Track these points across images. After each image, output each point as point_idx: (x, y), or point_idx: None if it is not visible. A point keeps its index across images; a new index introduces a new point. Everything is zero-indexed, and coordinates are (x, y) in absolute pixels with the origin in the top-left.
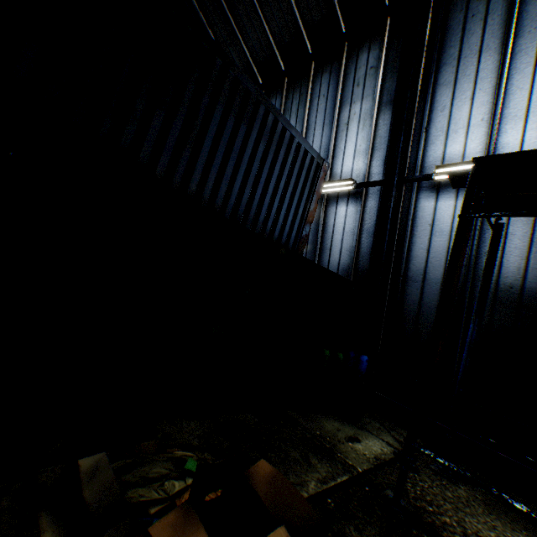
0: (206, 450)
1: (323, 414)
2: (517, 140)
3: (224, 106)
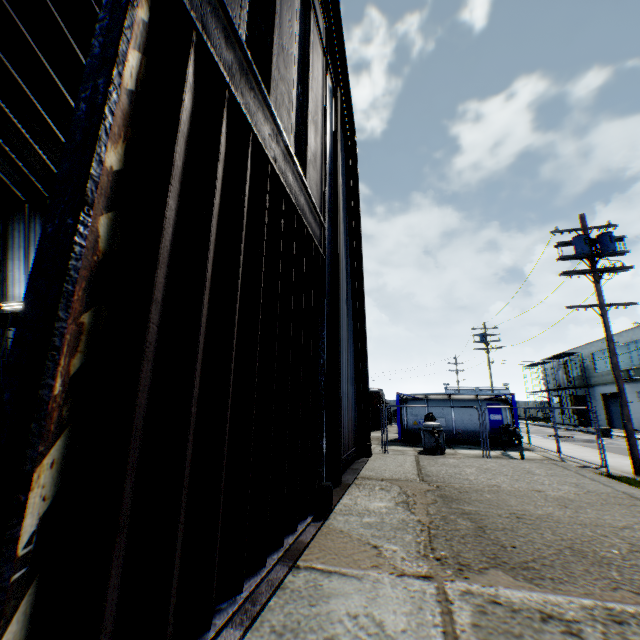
0: None
1: None
2: None
3: None
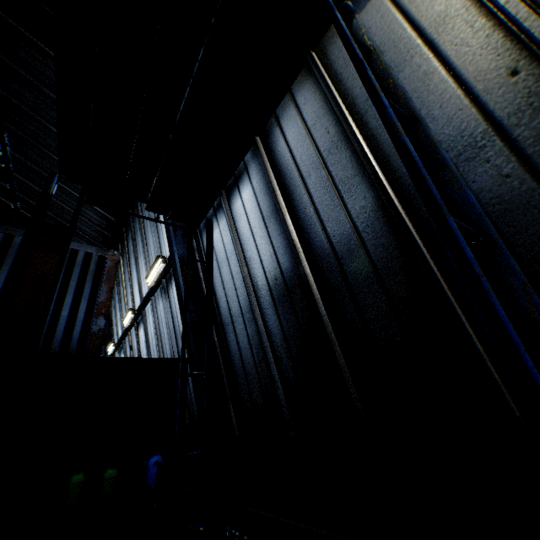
0: None
1: None
2: None
3: None
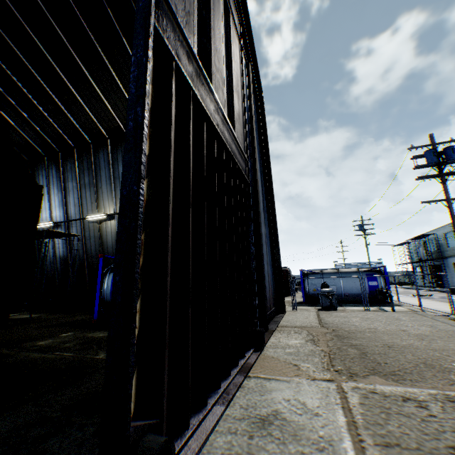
0: None
1: None
2: (56, 215)
3: None
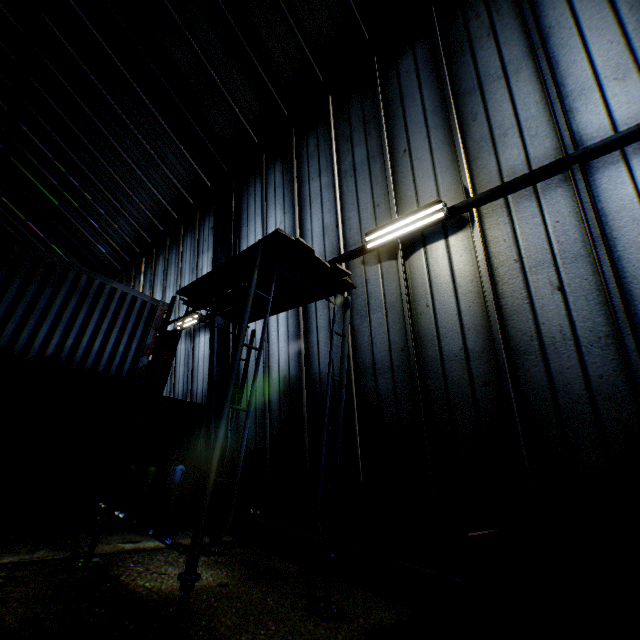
0: None
1: (128, 531)
2: None
3: (26, 276)
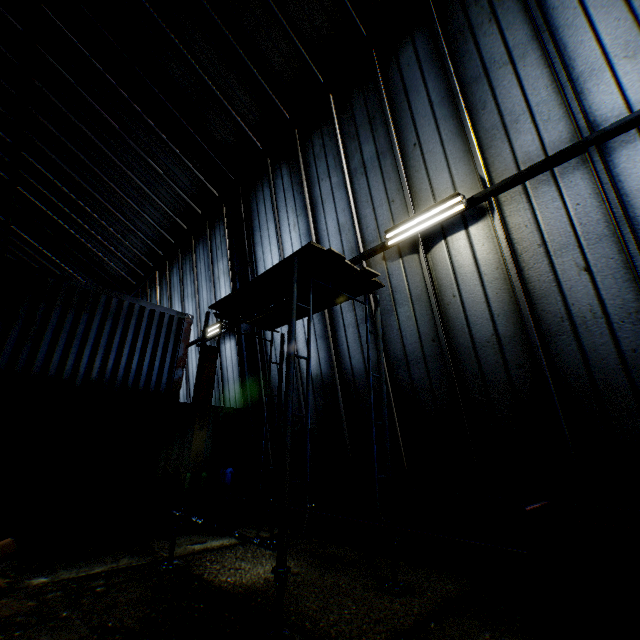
0: (14, 569)
1: (191, 534)
2: None
3: (63, 306)
